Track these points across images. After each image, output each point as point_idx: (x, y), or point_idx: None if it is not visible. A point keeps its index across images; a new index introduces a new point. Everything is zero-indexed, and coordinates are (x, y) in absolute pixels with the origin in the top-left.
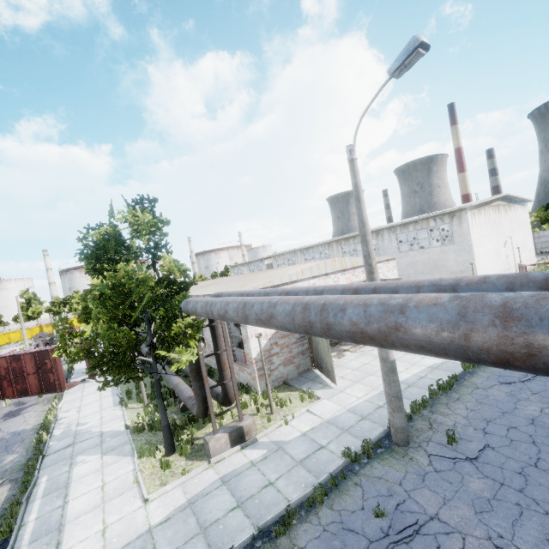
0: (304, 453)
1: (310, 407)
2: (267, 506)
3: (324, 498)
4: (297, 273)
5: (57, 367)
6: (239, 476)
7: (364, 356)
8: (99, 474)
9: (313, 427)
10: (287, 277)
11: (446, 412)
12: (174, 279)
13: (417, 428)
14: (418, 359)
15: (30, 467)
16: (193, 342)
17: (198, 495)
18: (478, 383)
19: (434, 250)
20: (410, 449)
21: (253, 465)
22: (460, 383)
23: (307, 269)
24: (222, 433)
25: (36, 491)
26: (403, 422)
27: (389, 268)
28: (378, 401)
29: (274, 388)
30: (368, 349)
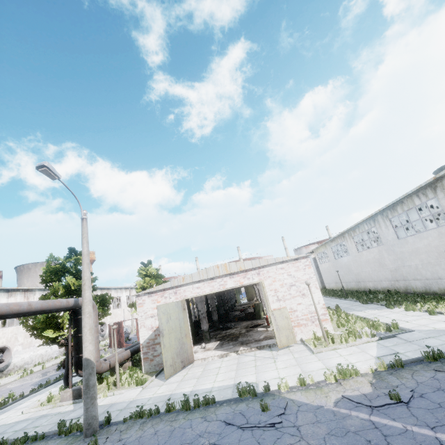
0: (70, 417)
1: (127, 390)
2: (16, 436)
3: (21, 444)
4: (178, 279)
5: (122, 333)
6: (45, 417)
7: (233, 360)
8: (46, 395)
9: (104, 404)
10: (170, 283)
11: (146, 426)
12: (79, 289)
13: (110, 429)
14: (247, 374)
15: (49, 382)
16: (65, 327)
17: (28, 419)
18: (216, 412)
19: (430, 233)
20: (80, 441)
21: (56, 414)
22: (210, 407)
23: (188, 276)
24: (71, 389)
25: (33, 394)
26: (84, 414)
27: (299, 267)
28: (153, 400)
29: (154, 371)
30: (250, 354)
